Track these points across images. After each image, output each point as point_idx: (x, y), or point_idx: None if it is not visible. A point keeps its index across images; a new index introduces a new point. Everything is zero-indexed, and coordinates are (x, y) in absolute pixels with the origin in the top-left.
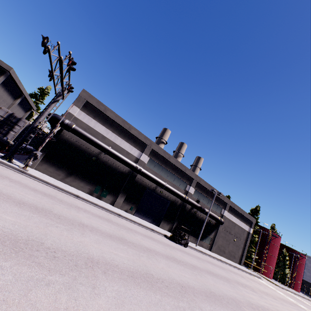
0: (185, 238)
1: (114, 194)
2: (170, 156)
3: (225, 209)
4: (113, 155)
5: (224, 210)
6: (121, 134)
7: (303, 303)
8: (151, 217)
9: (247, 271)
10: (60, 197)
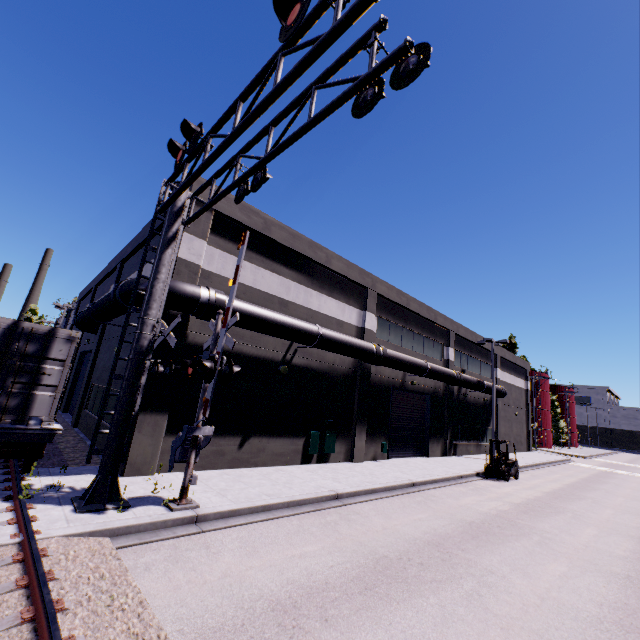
0: (512, 462)
1: (345, 433)
2: (408, 298)
3: (497, 366)
4: (331, 342)
5: (495, 369)
6: (314, 280)
7: (638, 469)
8: (411, 444)
9: (559, 460)
10: (376, 544)
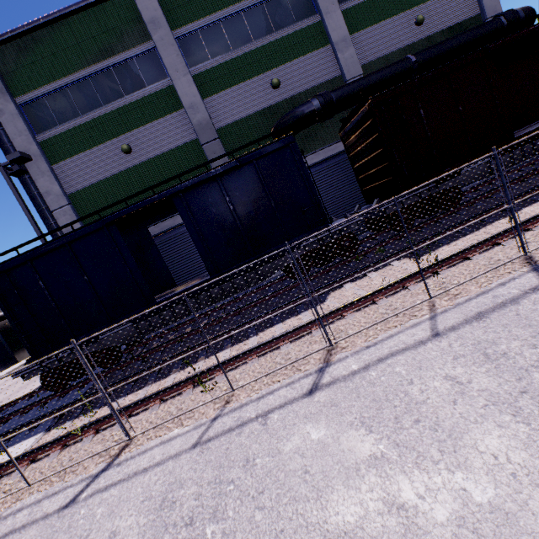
0: None
1: None
2: None
3: None
4: None
5: None
6: None
7: None
8: None
9: None
10: None
